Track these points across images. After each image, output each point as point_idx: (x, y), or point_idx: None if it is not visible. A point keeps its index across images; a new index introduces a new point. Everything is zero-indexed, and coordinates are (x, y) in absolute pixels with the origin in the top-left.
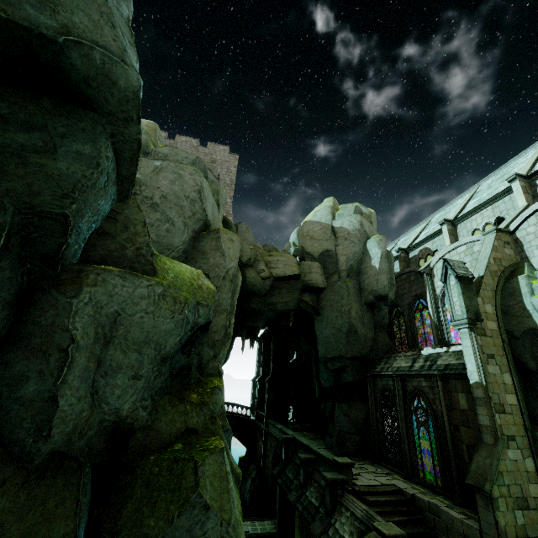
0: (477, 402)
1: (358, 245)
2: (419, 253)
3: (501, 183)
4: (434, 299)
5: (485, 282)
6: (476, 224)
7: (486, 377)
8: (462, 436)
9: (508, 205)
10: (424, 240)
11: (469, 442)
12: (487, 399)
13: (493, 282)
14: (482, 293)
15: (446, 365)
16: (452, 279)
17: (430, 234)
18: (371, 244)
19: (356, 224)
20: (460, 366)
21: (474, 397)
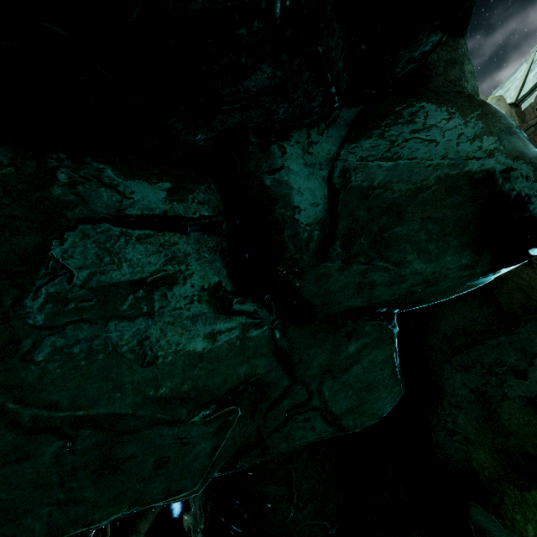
0: None
1: None
2: (536, 99)
3: None
4: None
5: None
6: None
7: None
8: None
9: None
10: None
11: None
12: None
13: None
14: None
15: None
16: None
17: None
18: None
19: None
20: None
21: None
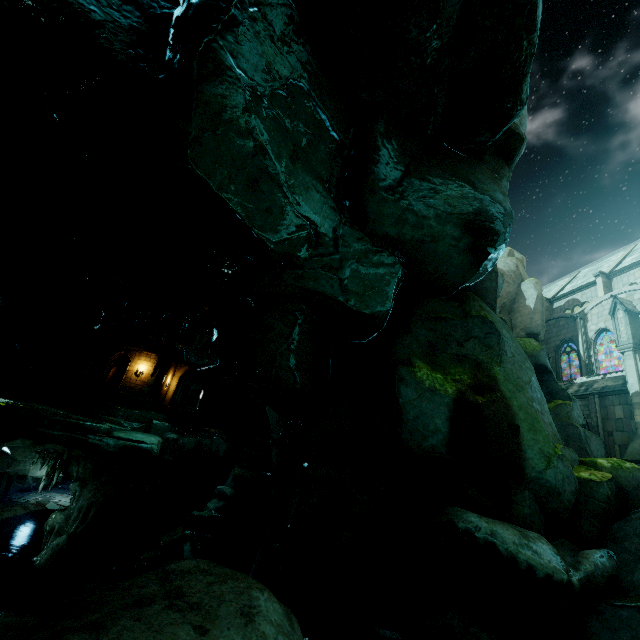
0: (635, 406)
1: (512, 285)
2: (566, 303)
3: None
4: (585, 341)
5: None
6: (633, 278)
7: None
8: (615, 439)
9: None
10: (572, 291)
11: (622, 442)
12: None
13: None
14: None
15: (603, 386)
16: (620, 313)
17: (581, 285)
18: (527, 285)
19: (511, 265)
20: (618, 385)
21: (633, 403)
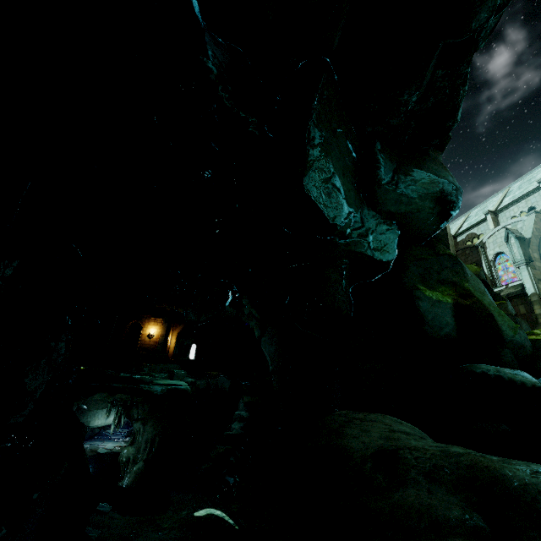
0: (533, 303)
1: None
2: (466, 237)
3: (529, 185)
4: (487, 263)
5: (532, 241)
6: (513, 212)
7: (538, 289)
8: None
9: (537, 199)
10: (470, 227)
11: None
12: (540, 300)
13: (537, 242)
14: (531, 247)
15: (508, 293)
16: (512, 239)
17: (476, 222)
18: None
19: None
20: (518, 291)
21: (531, 301)
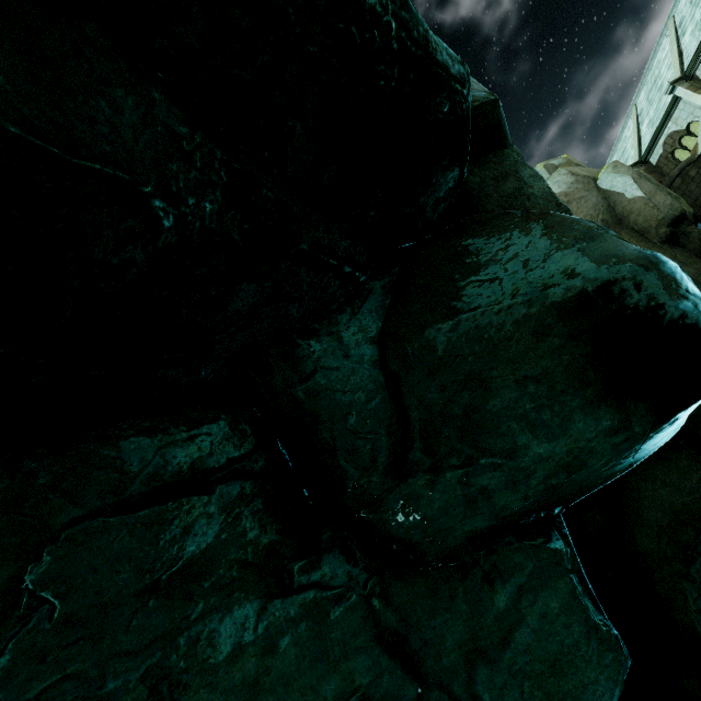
0: None
1: (590, 195)
2: (665, 148)
3: None
4: None
5: None
6: None
7: None
8: None
9: None
10: (658, 130)
11: None
12: None
13: None
14: None
15: None
16: None
17: (662, 116)
18: (607, 180)
19: (565, 179)
20: None
21: None
